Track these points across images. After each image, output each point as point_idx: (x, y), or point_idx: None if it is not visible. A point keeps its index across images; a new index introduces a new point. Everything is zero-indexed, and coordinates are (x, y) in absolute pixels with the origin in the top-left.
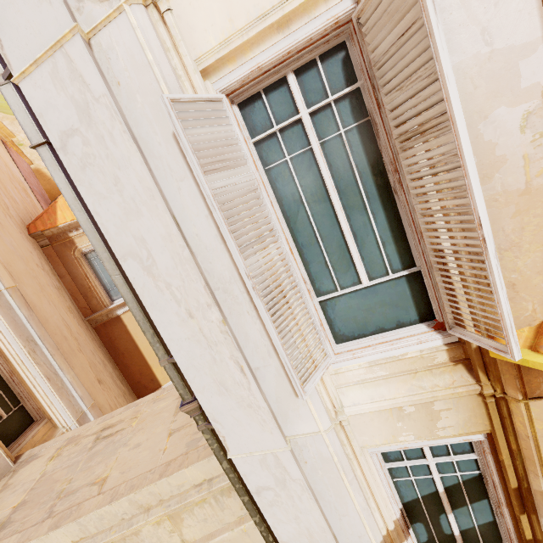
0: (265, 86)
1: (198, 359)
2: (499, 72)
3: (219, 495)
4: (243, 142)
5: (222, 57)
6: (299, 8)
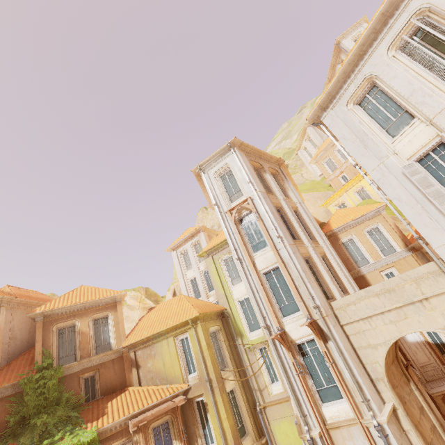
0: (424, 156)
1: (416, 219)
2: None
3: (434, 276)
4: (420, 168)
5: (411, 156)
6: (427, 143)
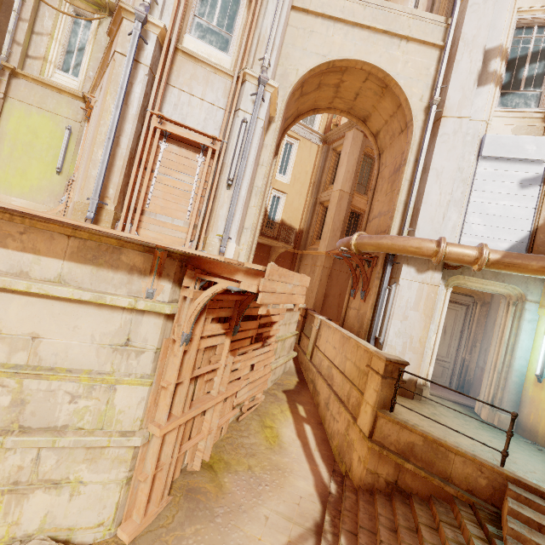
0: None
1: None
2: None
3: (435, 27)
4: None
5: None
6: None
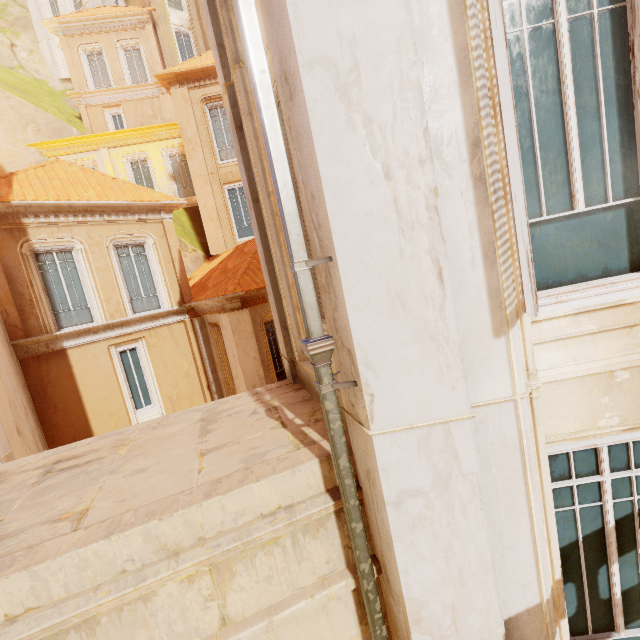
0: None
1: (374, 251)
2: None
3: (300, 534)
4: None
5: None
6: None
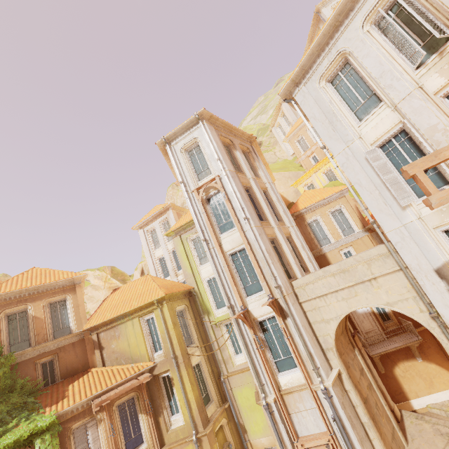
0: (386, 142)
1: (373, 205)
2: (433, 129)
3: (383, 258)
4: (381, 154)
5: (375, 141)
6: (390, 129)
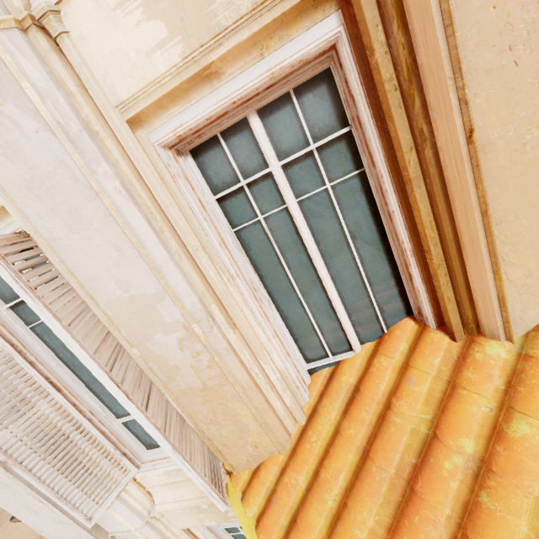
0: None
1: (1, 494)
2: (144, 310)
3: None
4: None
5: None
6: None
